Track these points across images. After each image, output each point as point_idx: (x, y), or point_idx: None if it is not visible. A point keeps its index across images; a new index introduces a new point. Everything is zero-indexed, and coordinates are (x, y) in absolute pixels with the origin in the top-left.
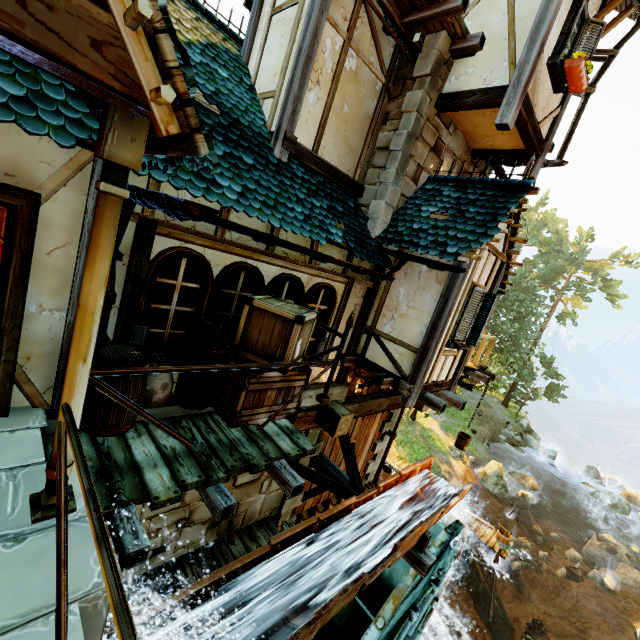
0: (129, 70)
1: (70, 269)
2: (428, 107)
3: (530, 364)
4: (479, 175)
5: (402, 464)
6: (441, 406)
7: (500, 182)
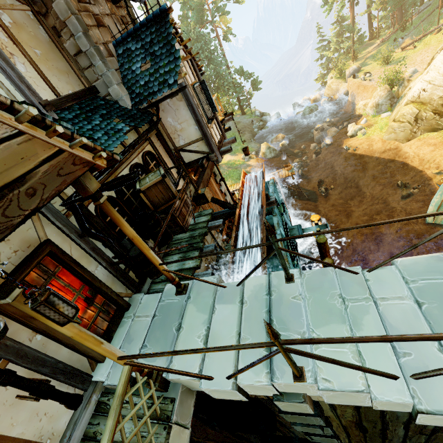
0: (83, 160)
1: (82, 252)
2: (71, 3)
3: (235, 81)
4: (127, 11)
5: (234, 187)
6: (230, 149)
7: (151, 18)
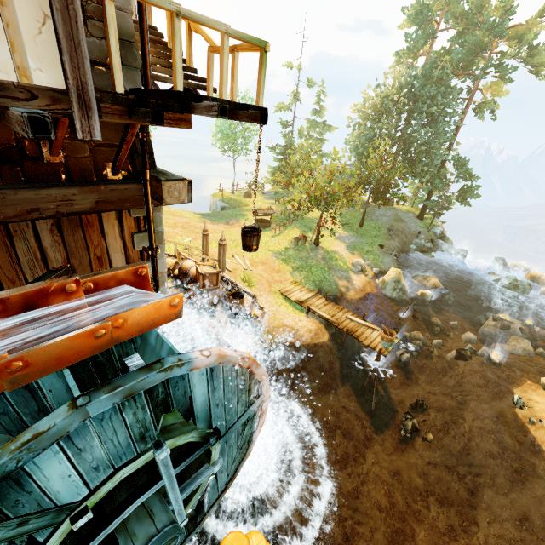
0: None
1: None
2: None
3: (444, 171)
4: None
5: (294, 288)
6: None
7: None
